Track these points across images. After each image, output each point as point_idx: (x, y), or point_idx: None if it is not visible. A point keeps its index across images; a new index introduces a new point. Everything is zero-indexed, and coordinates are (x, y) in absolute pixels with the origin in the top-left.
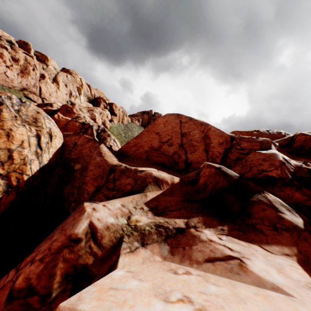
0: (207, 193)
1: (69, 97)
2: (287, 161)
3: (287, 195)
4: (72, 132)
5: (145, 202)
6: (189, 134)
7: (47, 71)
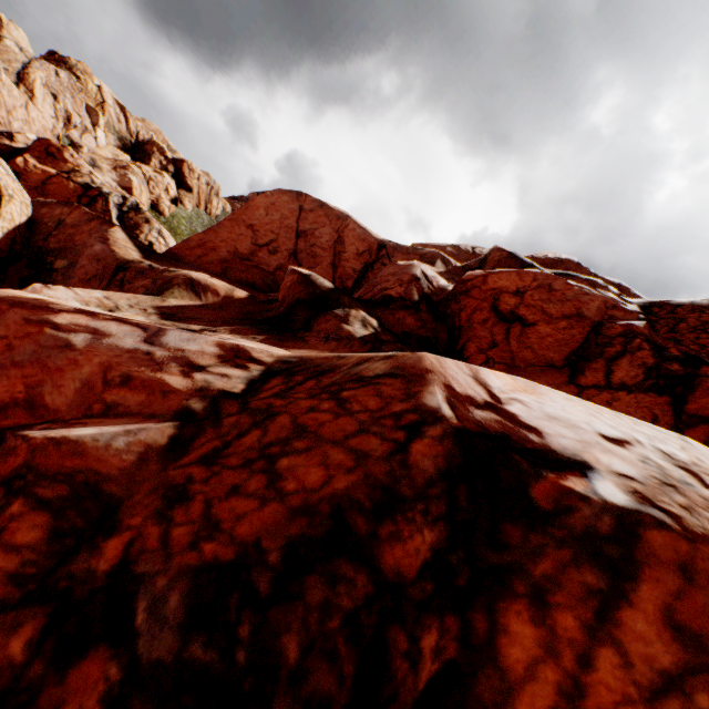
0: (279, 312)
1: (64, 128)
2: (427, 278)
3: (397, 321)
4: (57, 200)
5: (156, 306)
6: (312, 234)
7: (1, 51)
